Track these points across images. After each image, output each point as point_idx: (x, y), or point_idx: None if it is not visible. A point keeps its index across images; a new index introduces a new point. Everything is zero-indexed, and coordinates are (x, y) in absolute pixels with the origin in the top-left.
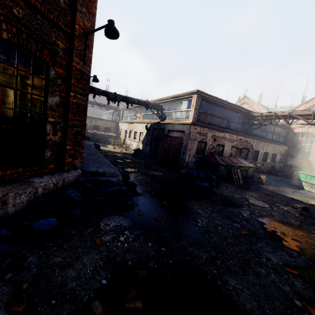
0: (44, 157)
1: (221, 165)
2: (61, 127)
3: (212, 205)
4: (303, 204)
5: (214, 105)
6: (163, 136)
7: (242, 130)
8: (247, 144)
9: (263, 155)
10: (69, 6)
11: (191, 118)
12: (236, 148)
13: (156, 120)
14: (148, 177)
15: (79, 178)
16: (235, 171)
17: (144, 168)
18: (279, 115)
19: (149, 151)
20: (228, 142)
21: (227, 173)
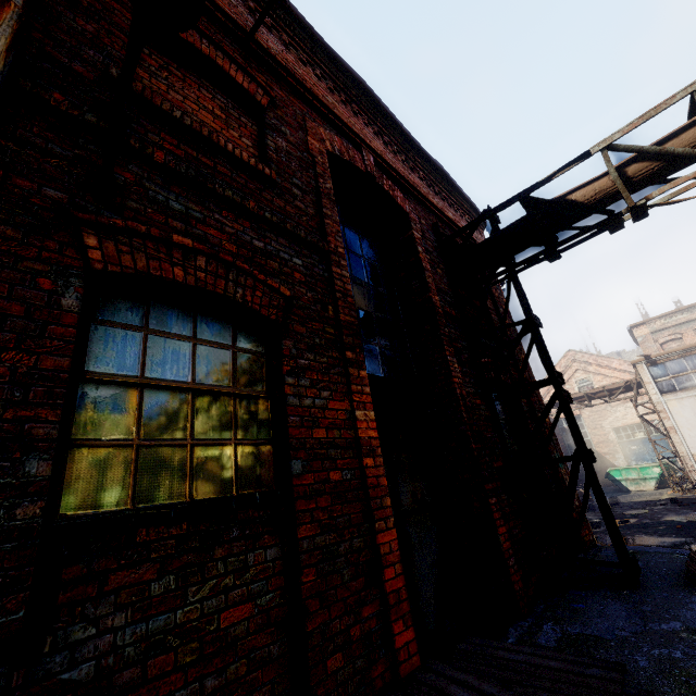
0: None
1: None
2: None
3: None
4: (663, 500)
5: None
6: None
7: None
8: None
9: None
10: None
11: None
12: None
13: None
14: None
15: None
16: None
17: None
18: None
19: None
20: None
21: None
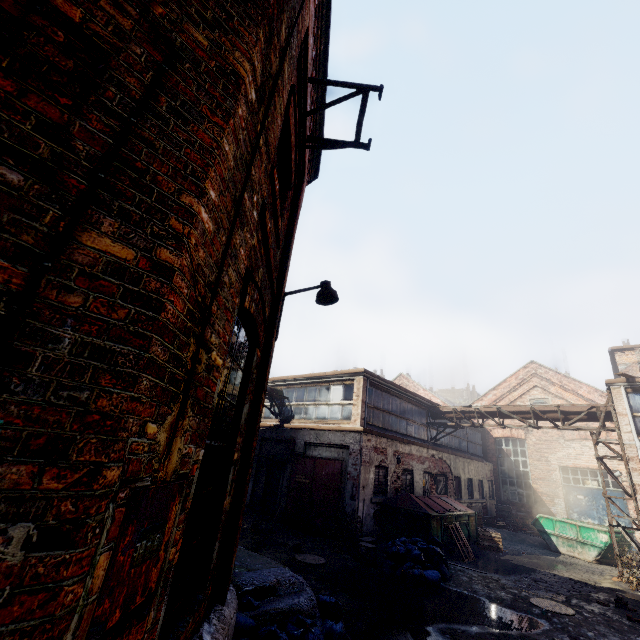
0: (210, 565)
1: (432, 517)
2: (237, 471)
3: (498, 633)
4: (603, 592)
5: (387, 393)
6: (291, 457)
7: (429, 437)
8: (443, 464)
9: (466, 484)
10: (279, 259)
11: (357, 420)
12: (429, 475)
13: (268, 419)
14: (305, 576)
15: (244, 618)
16: (453, 528)
17: (268, 545)
18: (483, 412)
19: (252, 495)
20: (417, 464)
21: (443, 534)
